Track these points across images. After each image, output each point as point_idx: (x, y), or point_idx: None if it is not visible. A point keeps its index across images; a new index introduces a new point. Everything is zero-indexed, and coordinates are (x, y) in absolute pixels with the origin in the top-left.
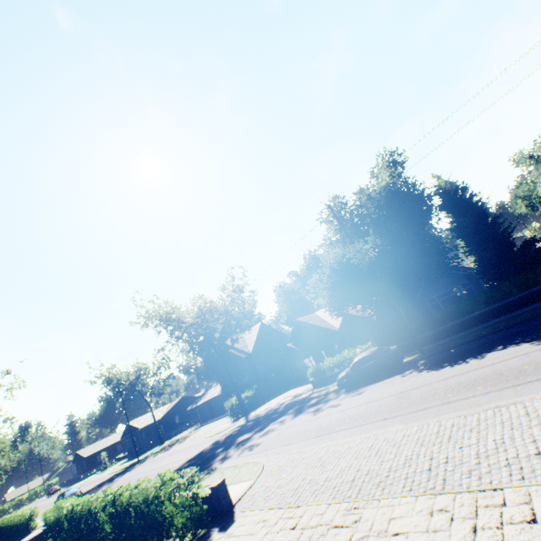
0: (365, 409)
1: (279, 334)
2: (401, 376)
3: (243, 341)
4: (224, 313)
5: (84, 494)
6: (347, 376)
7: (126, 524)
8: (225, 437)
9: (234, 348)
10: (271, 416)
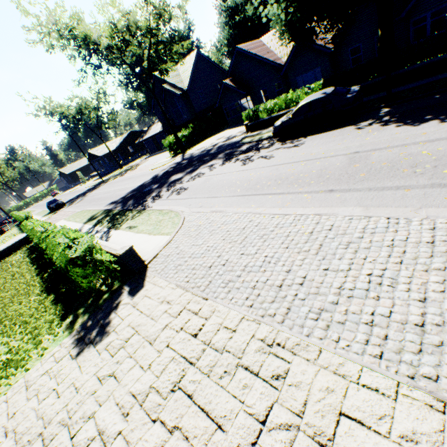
0: (303, 170)
1: (217, 68)
2: (355, 129)
3: (177, 76)
4: (146, 32)
5: (68, 203)
6: (286, 124)
7: None
8: (162, 173)
9: (168, 84)
10: (203, 158)
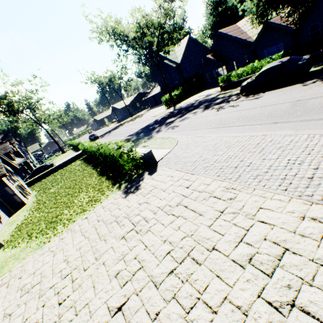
0: (259, 112)
1: (202, 47)
2: (302, 86)
3: (174, 54)
4: (157, 26)
5: (100, 137)
6: (250, 84)
7: (107, 160)
8: (160, 118)
9: (167, 60)
10: (189, 109)
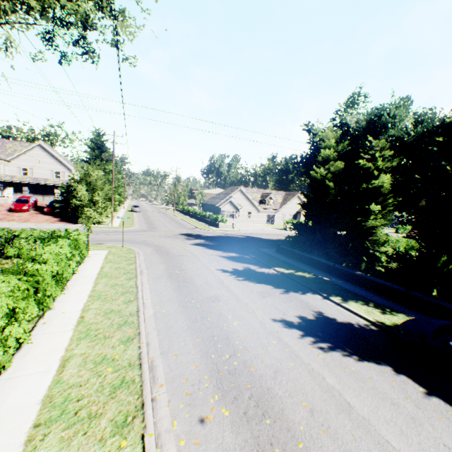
0: None
1: None
2: None
3: None
4: None
5: None
6: None
7: None
8: None
9: None
10: None
